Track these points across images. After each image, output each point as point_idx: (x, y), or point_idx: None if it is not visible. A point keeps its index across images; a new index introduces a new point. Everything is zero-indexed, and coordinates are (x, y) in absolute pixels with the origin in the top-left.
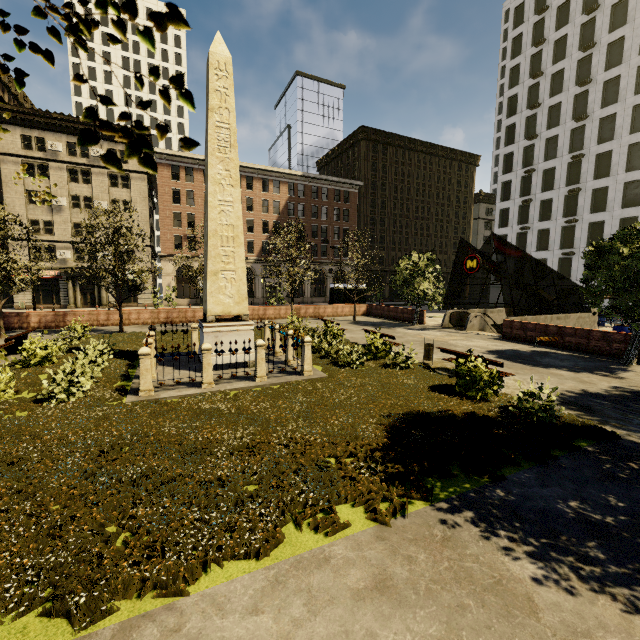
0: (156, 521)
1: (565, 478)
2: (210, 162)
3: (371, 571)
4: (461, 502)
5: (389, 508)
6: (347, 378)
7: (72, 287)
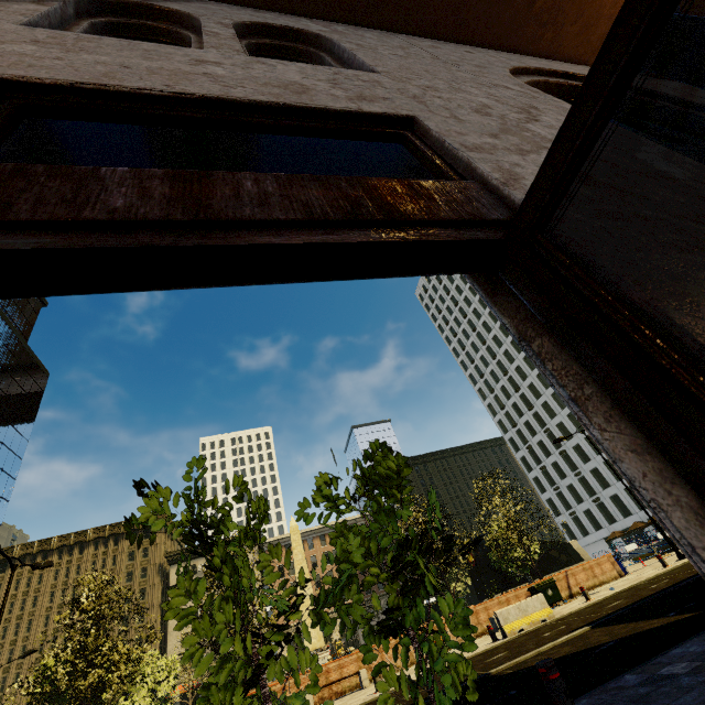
0: None
1: None
2: (296, 571)
3: None
4: None
5: None
6: None
7: None
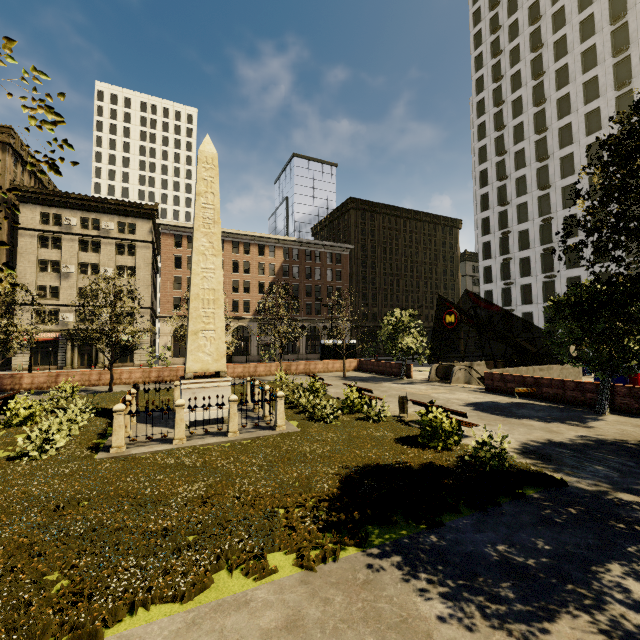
0: (93, 569)
1: (501, 523)
2: (195, 236)
3: (286, 612)
4: (393, 548)
5: (321, 554)
6: (318, 432)
7: (71, 348)
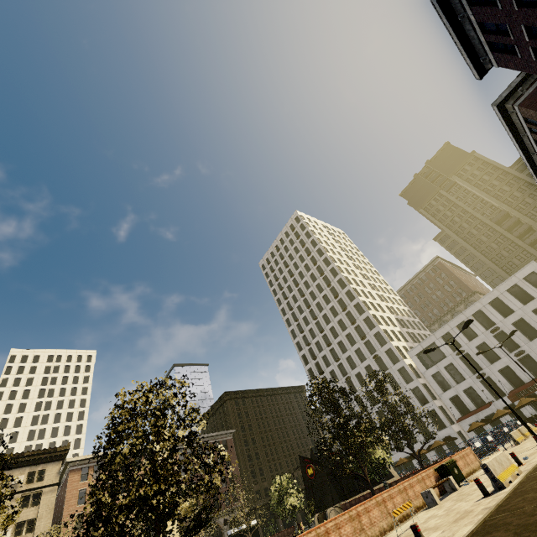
0: None
1: None
2: None
3: None
4: None
5: None
6: None
7: None
